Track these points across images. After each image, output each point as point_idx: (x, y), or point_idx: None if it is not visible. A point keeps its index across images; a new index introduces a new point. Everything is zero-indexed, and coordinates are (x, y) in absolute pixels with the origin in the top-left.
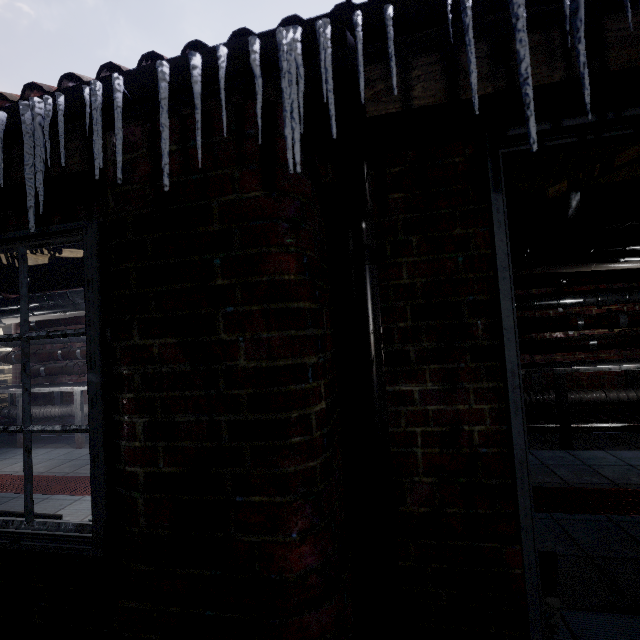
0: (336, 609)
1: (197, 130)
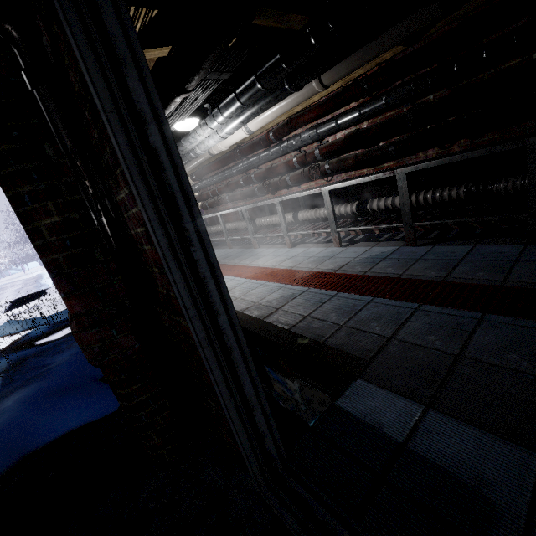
0: (98, 335)
1: None
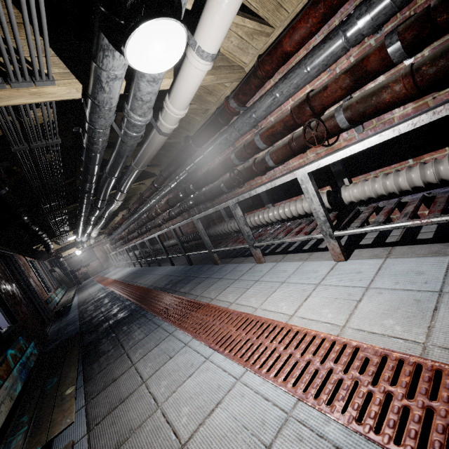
0: None
1: None
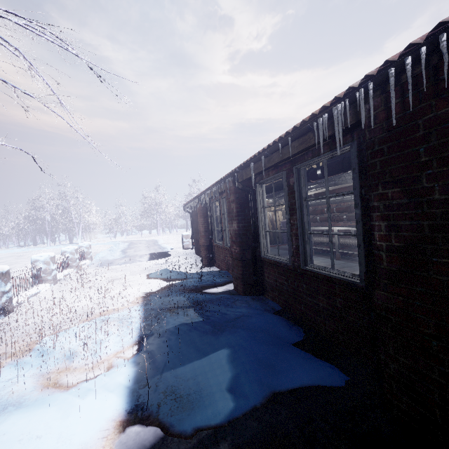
0: None
1: (409, 94)
